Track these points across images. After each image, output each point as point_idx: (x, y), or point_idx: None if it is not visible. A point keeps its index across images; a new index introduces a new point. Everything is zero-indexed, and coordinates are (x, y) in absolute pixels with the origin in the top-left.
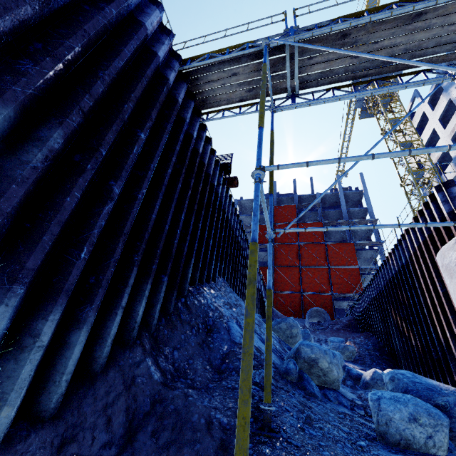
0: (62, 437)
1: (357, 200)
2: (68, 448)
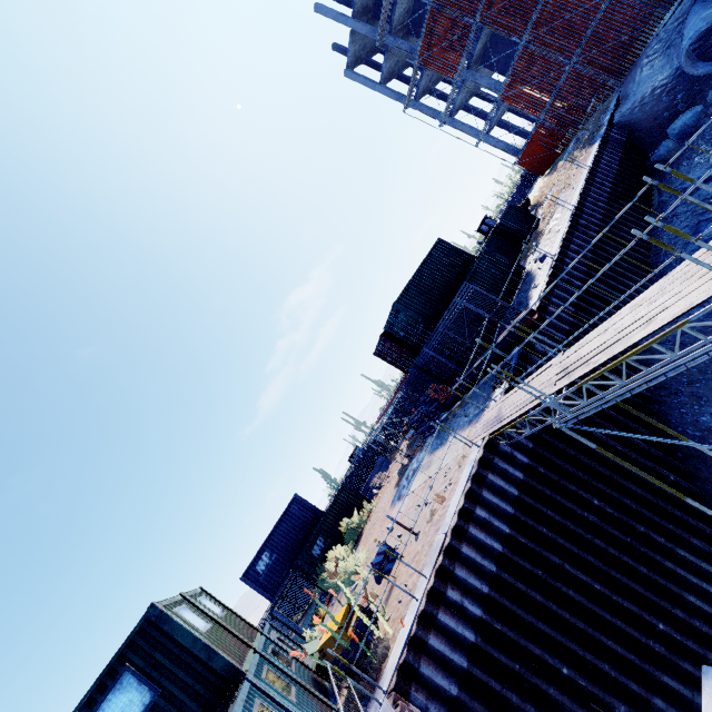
0: None
1: None
2: None
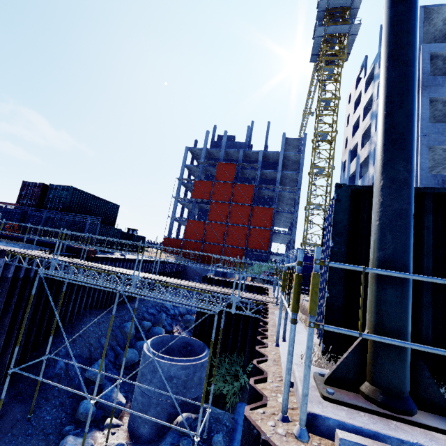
0: None
1: (297, 160)
2: None
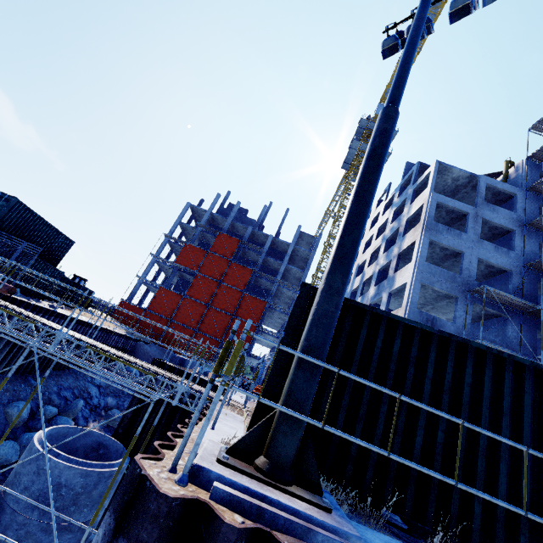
0: None
1: (306, 258)
2: None
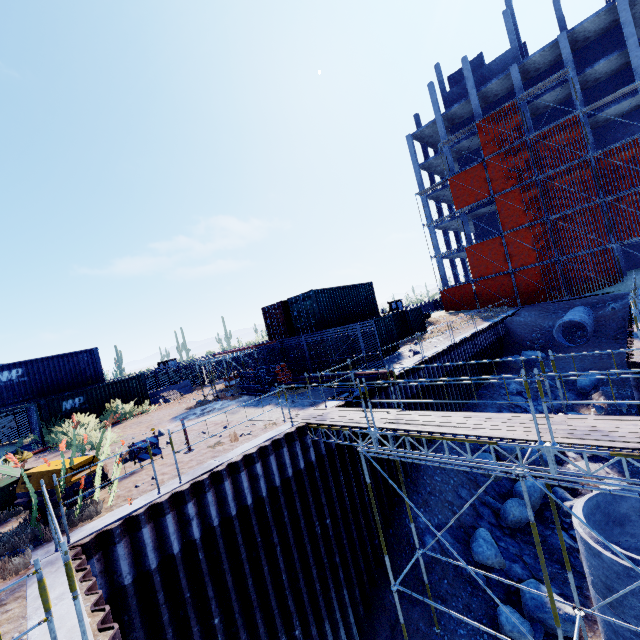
0: (373, 636)
1: None
2: (376, 639)
